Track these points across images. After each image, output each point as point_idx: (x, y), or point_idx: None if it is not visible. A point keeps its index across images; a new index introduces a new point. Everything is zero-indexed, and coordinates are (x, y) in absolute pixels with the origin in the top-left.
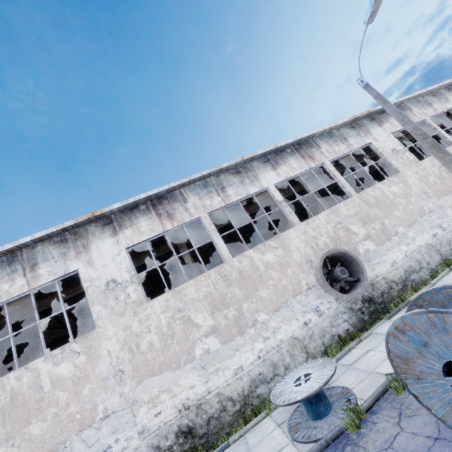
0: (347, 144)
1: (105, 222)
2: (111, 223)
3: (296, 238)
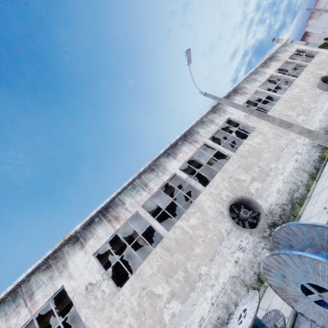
0: (215, 124)
1: (74, 240)
2: (78, 240)
3: (206, 200)
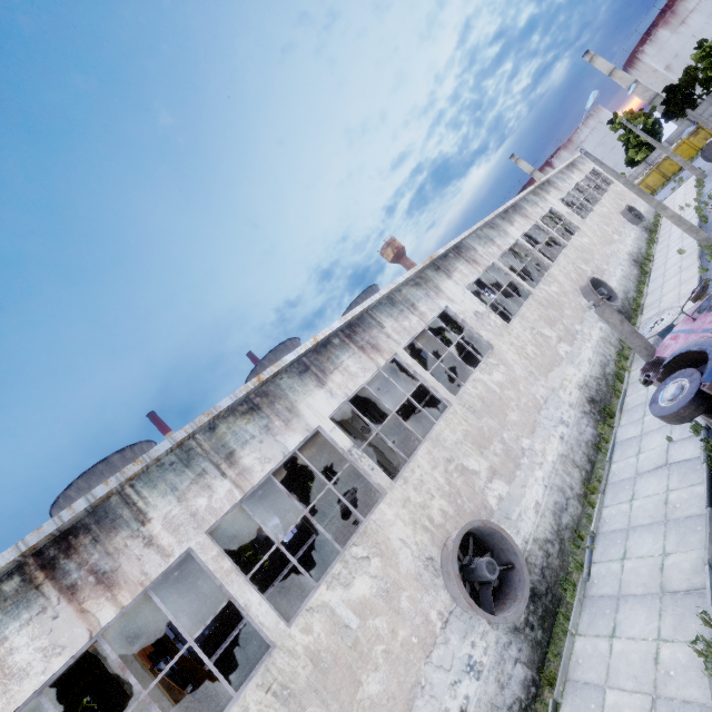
0: (540, 207)
1: (435, 267)
2: (440, 268)
3: (559, 275)
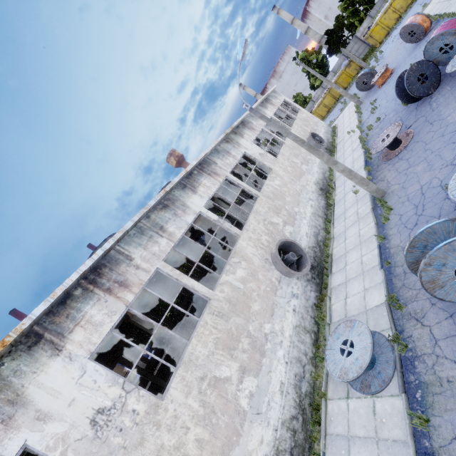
0: (232, 156)
1: (28, 343)
2: (41, 338)
3: (247, 246)
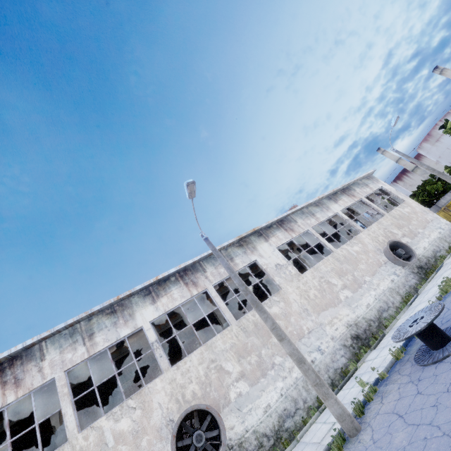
0: (233, 264)
1: None
2: None
3: (161, 390)
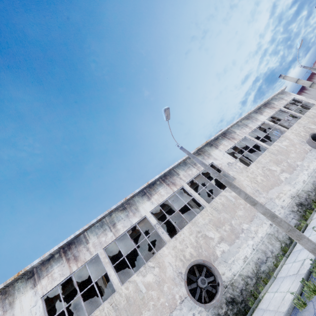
0: (197, 167)
1: (29, 276)
2: (33, 276)
3: (168, 254)
